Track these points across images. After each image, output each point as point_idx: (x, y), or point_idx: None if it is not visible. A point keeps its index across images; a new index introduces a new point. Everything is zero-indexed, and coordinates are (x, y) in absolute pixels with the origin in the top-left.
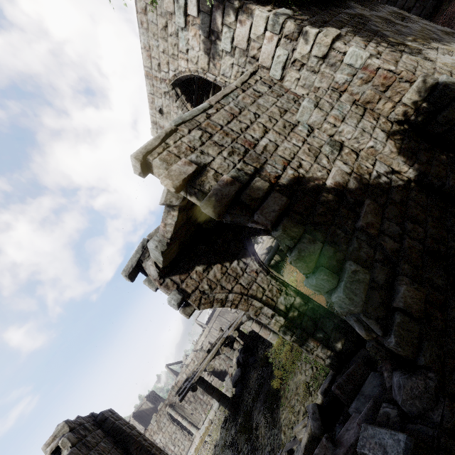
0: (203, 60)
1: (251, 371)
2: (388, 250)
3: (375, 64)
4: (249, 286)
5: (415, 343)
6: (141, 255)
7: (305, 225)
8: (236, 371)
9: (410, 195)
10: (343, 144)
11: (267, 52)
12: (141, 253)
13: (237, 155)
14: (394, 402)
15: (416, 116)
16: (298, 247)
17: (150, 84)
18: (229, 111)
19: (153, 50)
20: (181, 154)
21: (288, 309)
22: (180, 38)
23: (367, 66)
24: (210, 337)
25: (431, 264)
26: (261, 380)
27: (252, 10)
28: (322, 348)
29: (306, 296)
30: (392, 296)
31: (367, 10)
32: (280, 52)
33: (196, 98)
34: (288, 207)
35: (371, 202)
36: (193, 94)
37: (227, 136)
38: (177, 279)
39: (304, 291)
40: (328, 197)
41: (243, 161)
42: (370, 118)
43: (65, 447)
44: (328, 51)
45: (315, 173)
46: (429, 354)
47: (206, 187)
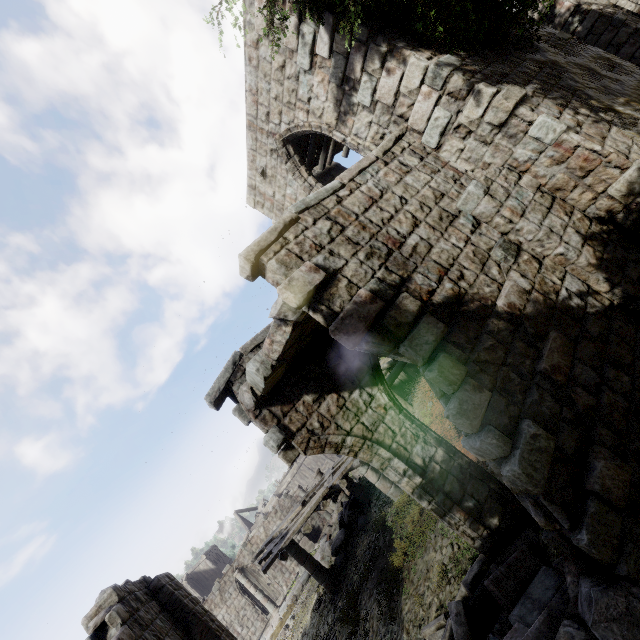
0: (330, 113)
1: (359, 535)
2: (580, 407)
3: (572, 140)
4: (374, 427)
5: (615, 544)
6: (231, 375)
7: (467, 364)
8: (338, 533)
9: (612, 326)
10: (521, 247)
11: (421, 111)
12: (231, 372)
13: (378, 258)
14: (581, 621)
15: (627, 213)
16: (458, 395)
17: (252, 137)
18: (367, 193)
19: (261, 95)
20: (304, 255)
21: (426, 464)
22: (302, 83)
23: (562, 142)
24: (298, 477)
25: (639, 429)
26: (375, 551)
27: (406, 56)
28: (471, 522)
29: (451, 447)
30: (583, 472)
31: (562, 54)
32: (439, 114)
33: (311, 156)
34: (446, 336)
35: (558, 334)
36: (306, 150)
37: (365, 230)
38: (278, 410)
39: (443, 432)
40: (499, 325)
41: (385, 267)
42: (561, 212)
43: (113, 624)
44: (507, 118)
45: (481, 288)
46: (633, 561)
47: (337, 303)
